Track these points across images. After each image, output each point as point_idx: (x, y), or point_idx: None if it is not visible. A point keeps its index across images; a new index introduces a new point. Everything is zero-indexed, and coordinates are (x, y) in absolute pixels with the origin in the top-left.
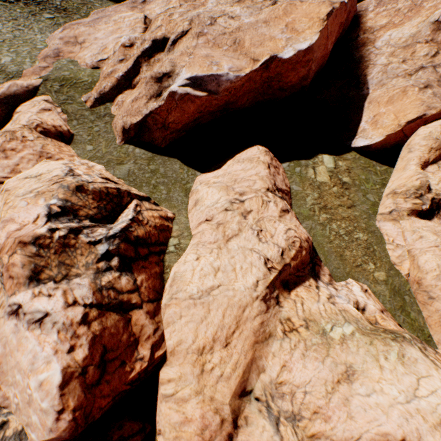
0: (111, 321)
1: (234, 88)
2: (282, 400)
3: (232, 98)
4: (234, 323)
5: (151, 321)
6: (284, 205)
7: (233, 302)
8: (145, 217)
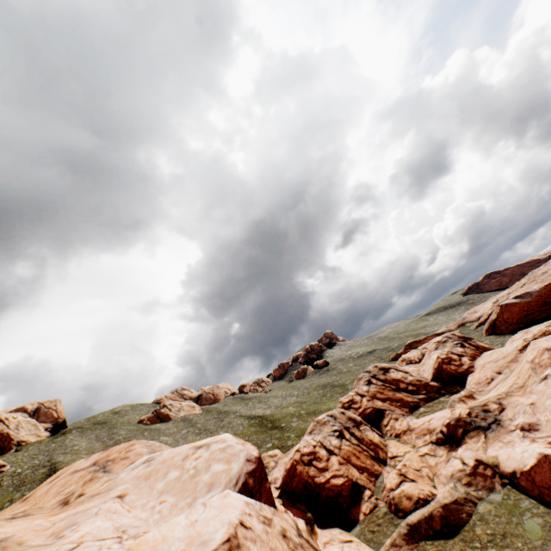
0: (454, 357)
1: (543, 294)
2: (512, 369)
3: (546, 299)
4: (501, 357)
5: (469, 361)
6: (550, 324)
7: (503, 353)
8: (478, 343)
